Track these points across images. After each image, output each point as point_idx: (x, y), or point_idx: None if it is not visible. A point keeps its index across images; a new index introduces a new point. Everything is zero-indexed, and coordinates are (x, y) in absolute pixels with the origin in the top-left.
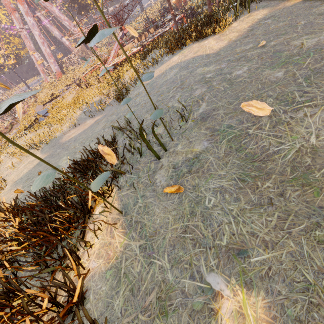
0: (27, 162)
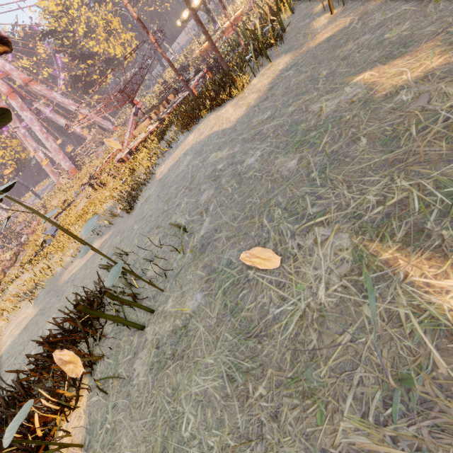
0: (15, 324)
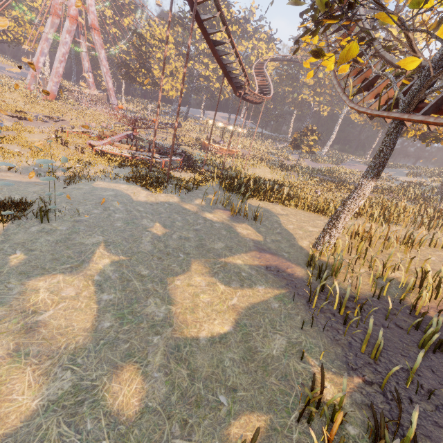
0: None
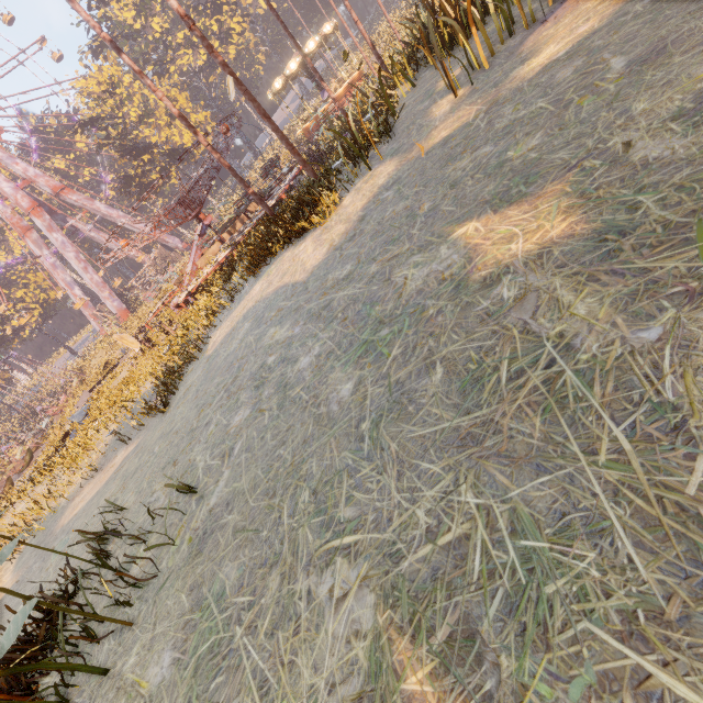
0: None
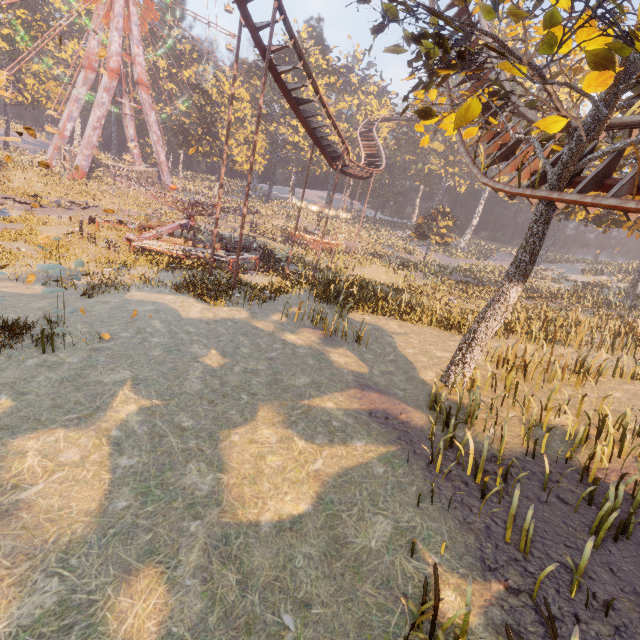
0: None
